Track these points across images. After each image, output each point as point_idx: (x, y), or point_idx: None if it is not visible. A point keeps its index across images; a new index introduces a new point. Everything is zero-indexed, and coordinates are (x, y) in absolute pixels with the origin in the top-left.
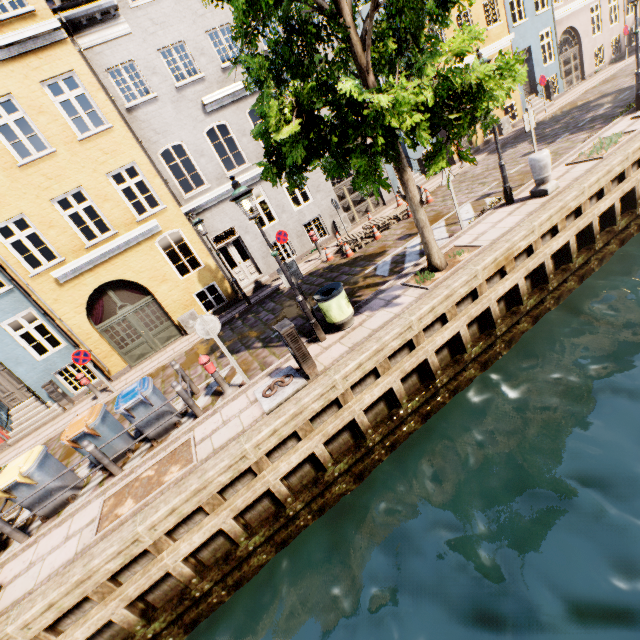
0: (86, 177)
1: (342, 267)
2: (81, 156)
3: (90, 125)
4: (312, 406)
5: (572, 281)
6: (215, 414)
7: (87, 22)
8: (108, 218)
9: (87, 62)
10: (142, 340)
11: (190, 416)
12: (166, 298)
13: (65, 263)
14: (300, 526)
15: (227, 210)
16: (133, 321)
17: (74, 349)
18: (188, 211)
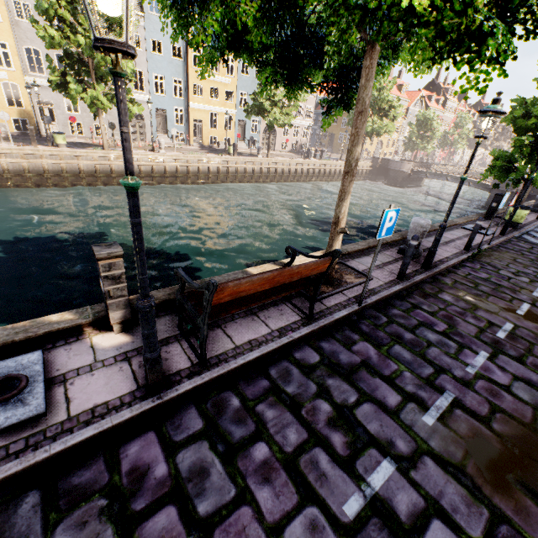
0: None
1: (92, 145)
2: None
3: None
4: (28, 151)
5: (155, 182)
6: None
7: None
8: None
9: None
10: None
11: None
12: None
13: None
14: (8, 186)
15: (52, 93)
16: None
17: None
18: (28, 80)
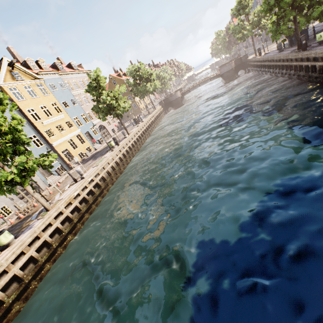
0: None
1: (18, 223)
2: None
3: None
4: None
5: (100, 198)
6: None
7: None
8: None
9: None
10: None
11: None
12: None
13: None
14: None
15: None
16: None
17: None
18: None
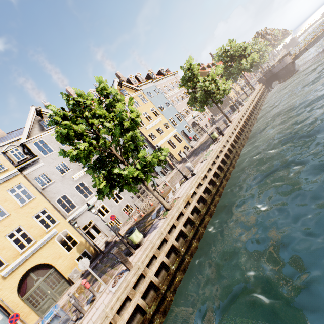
0: (23, 220)
1: (140, 221)
2: (21, 212)
3: (26, 199)
4: (132, 280)
5: (216, 197)
6: (92, 308)
7: (27, 166)
8: (32, 235)
9: (26, 178)
10: (48, 297)
11: (80, 319)
12: (61, 266)
13: (8, 265)
14: None
15: (87, 214)
16: (43, 286)
17: (7, 319)
18: (70, 220)
